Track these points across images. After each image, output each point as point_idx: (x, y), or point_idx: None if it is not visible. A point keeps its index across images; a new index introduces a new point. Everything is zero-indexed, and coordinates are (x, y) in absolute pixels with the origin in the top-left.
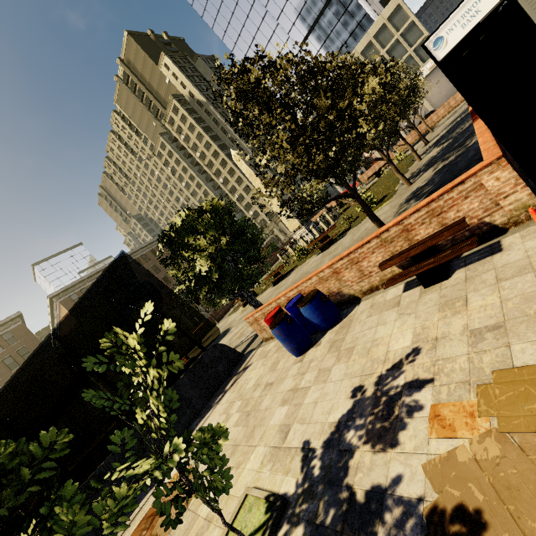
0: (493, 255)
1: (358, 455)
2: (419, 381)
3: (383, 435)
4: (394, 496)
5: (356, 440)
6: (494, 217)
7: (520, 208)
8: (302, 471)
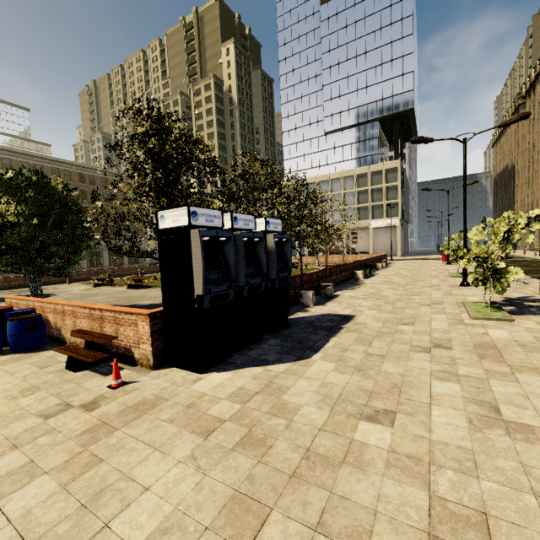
0: (101, 376)
1: None
2: None
3: None
4: None
5: None
6: (136, 351)
7: (146, 356)
8: None
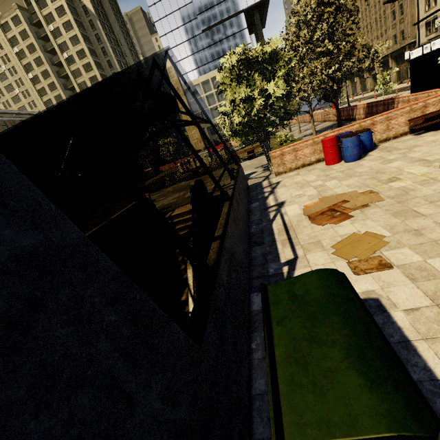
0: None
1: None
2: None
3: None
4: None
5: None
6: None
7: None
8: None
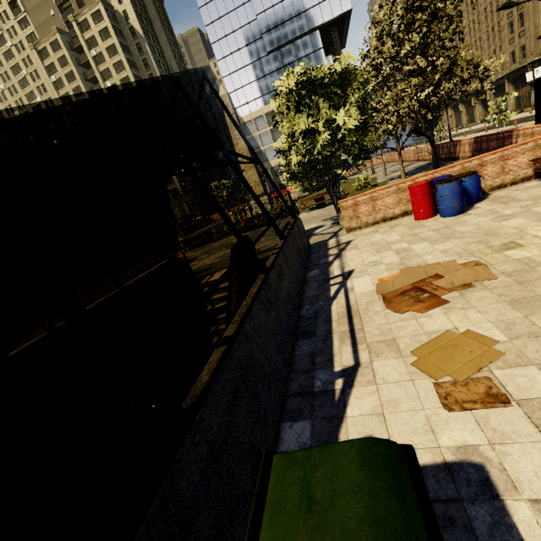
0: None
1: None
2: None
3: None
4: None
5: None
6: None
7: None
8: None
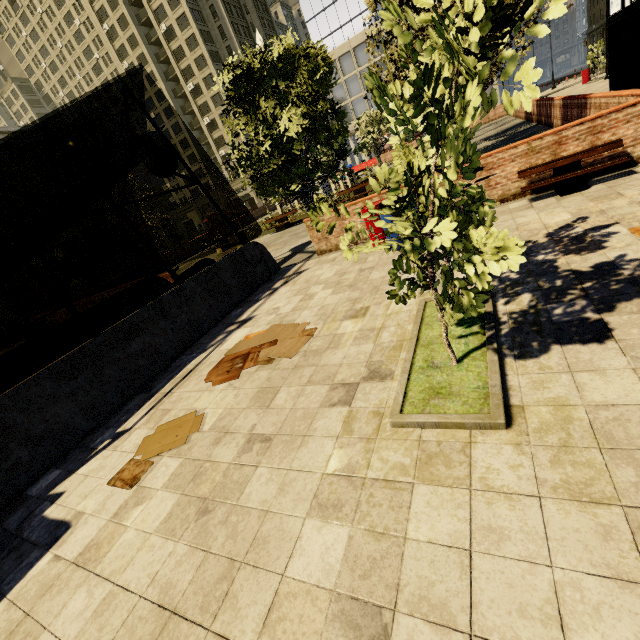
0: (631, 175)
1: (562, 260)
2: (601, 226)
3: (585, 248)
4: (625, 260)
5: (551, 257)
6: (636, 149)
7: None
8: (494, 281)
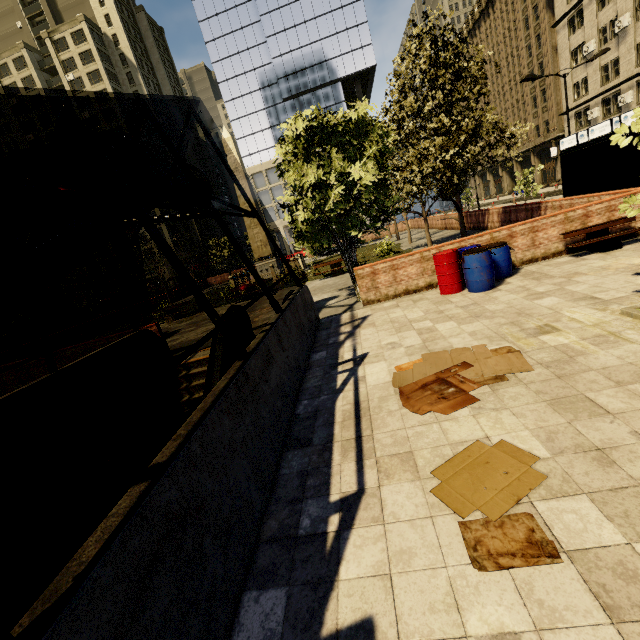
0: None
1: None
2: None
3: None
4: None
5: None
6: (637, 224)
7: None
8: None
